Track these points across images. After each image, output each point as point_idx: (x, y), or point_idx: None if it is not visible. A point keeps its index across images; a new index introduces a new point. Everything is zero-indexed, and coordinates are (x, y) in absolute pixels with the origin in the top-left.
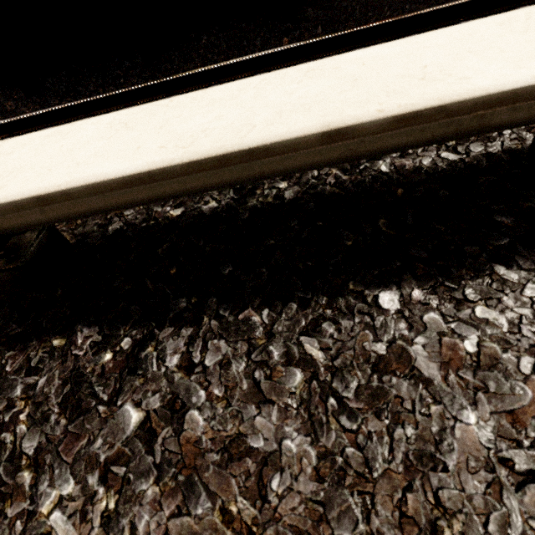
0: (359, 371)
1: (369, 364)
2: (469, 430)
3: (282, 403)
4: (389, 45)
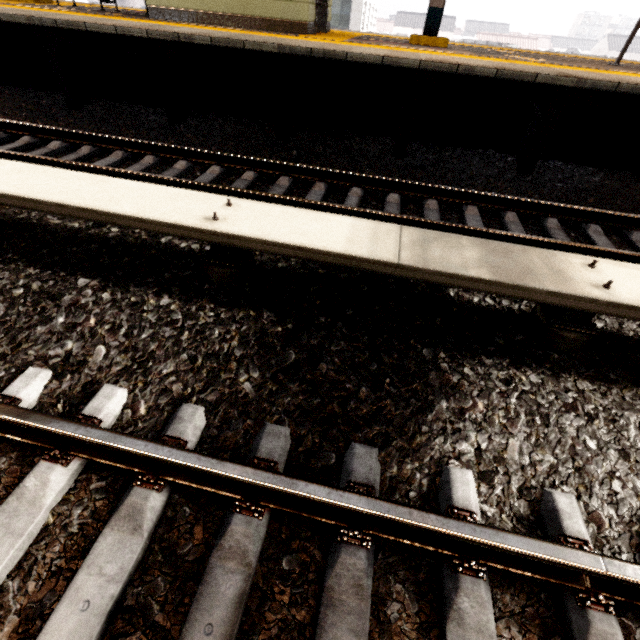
0: (42, 296)
1: (48, 296)
2: (57, 323)
3: (7, 297)
4: (141, 184)
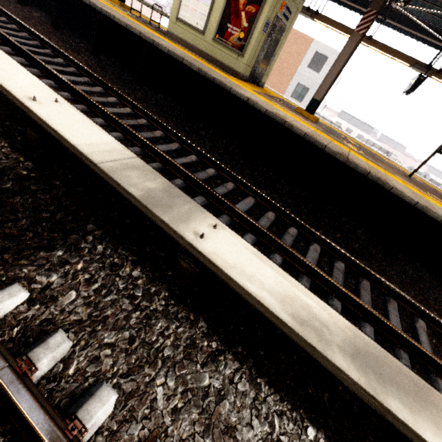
0: None
1: None
2: None
3: None
4: (29, 74)
